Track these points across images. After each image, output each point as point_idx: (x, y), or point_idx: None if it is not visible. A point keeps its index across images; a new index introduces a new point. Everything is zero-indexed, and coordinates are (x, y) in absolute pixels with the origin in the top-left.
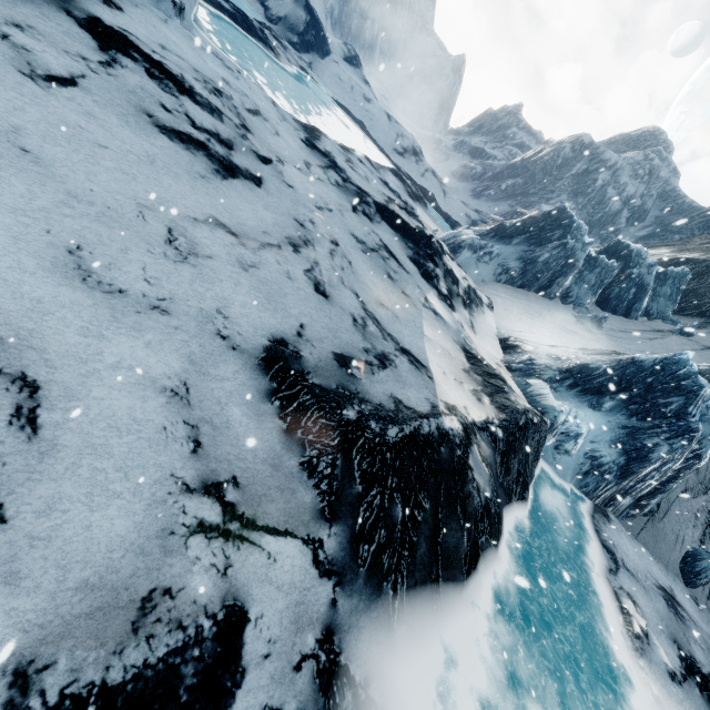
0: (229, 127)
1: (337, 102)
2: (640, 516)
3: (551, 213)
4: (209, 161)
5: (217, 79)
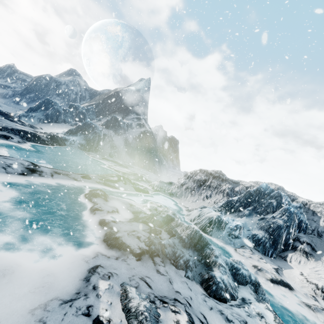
0: None
1: None
2: (98, 151)
3: (45, 100)
4: None
5: None
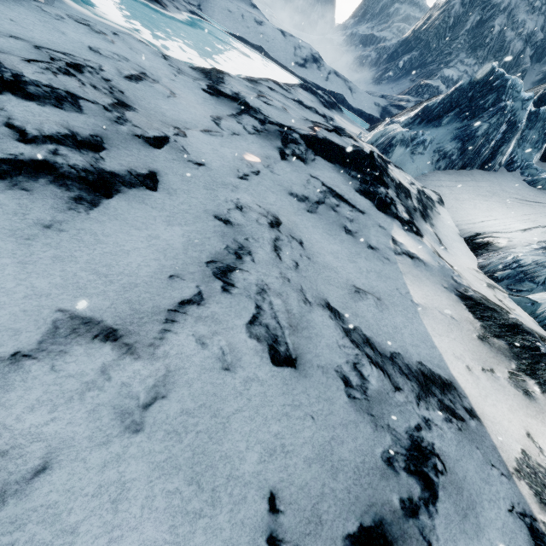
0: (92, 114)
1: (233, 35)
2: None
3: (479, 78)
4: (59, 189)
5: (81, 50)
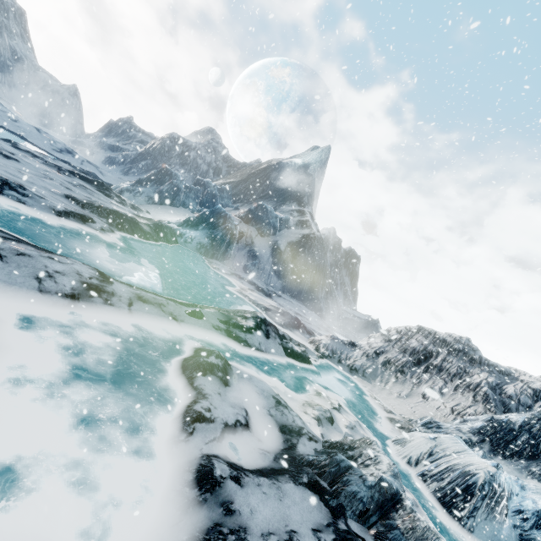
0: None
1: None
2: (226, 260)
3: (161, 170)
4: None
5: None
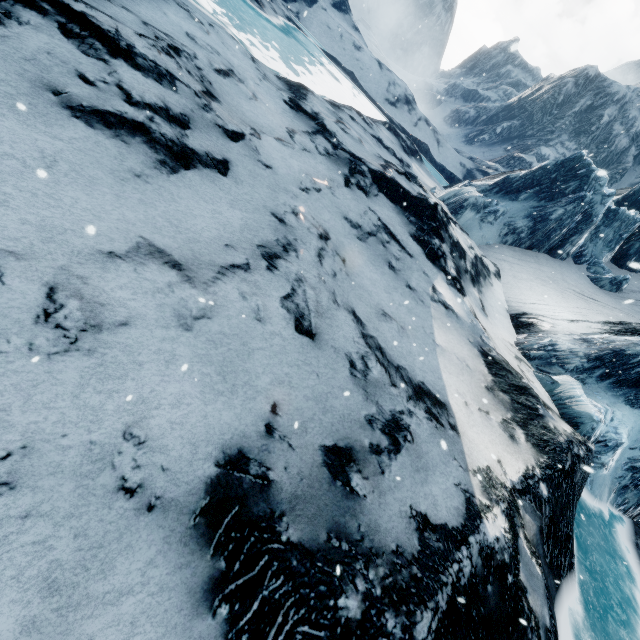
0: (184, 96)
1: (326, 53)
2: None
3: (566, 162)
4: (150, 149)
5: (179, 34)
